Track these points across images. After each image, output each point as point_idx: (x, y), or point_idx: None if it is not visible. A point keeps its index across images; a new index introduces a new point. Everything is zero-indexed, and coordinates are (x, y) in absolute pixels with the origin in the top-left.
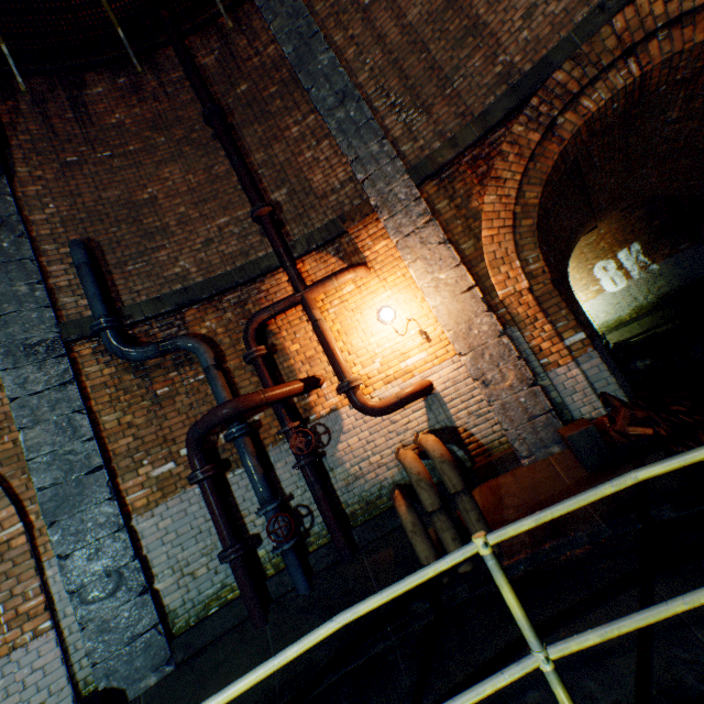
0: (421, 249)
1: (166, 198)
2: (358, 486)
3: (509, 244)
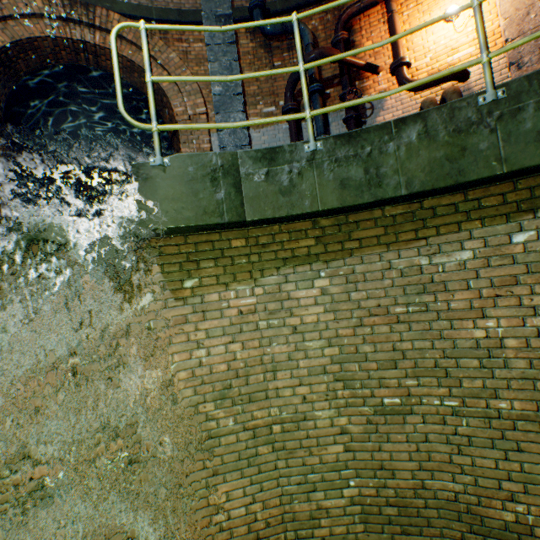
0: None
1: None
2: None
3: None
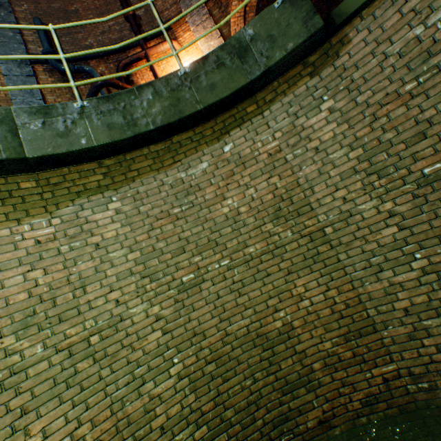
0: (204, 31)
1: (83, 11)
2: None
3: (242, 25)
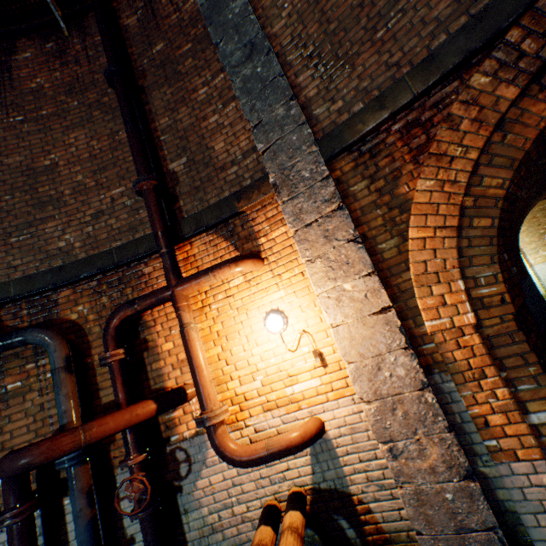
0: (324, 245)
1: (66, 165)
2: (213, 542)
3: (450, 254)
